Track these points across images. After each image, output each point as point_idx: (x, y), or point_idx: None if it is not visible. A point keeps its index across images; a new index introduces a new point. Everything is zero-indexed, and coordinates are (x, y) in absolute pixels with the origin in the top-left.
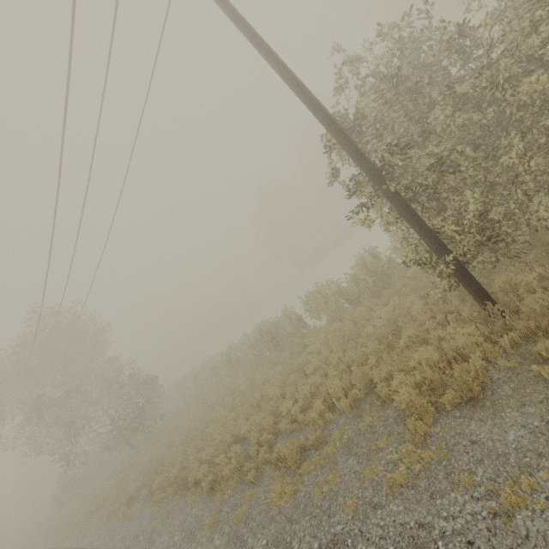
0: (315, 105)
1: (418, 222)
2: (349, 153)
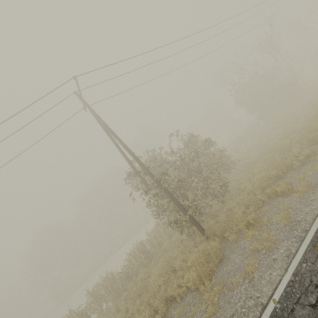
0: (136, 157)
1: (175, 199)
2: (149, 173)
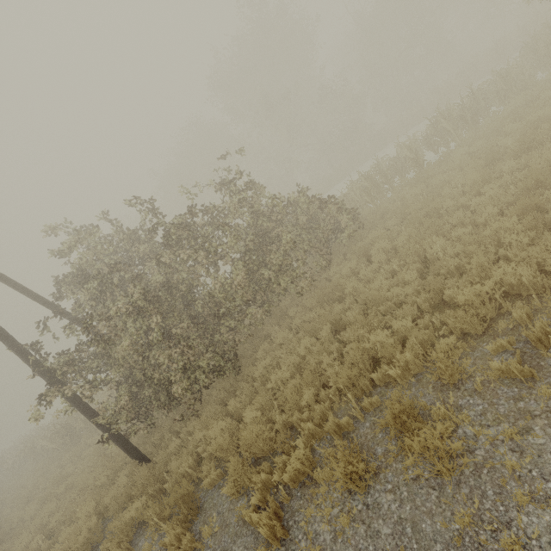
0: None
1: (81, 410)
2: (23, 361)
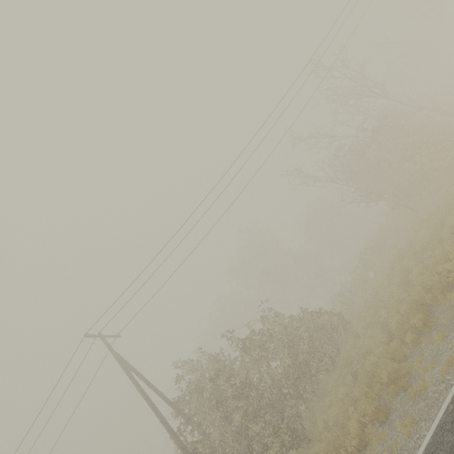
0: (162, 420)
1: None
2: (178, 445)
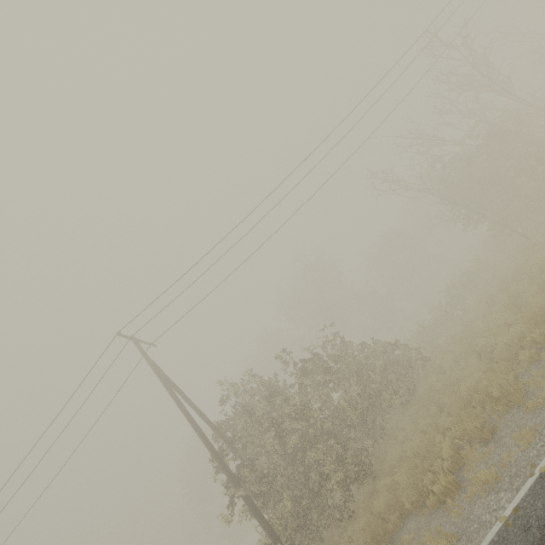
0: (203, 437)
1: (258, 515)
2: (220, 466)
